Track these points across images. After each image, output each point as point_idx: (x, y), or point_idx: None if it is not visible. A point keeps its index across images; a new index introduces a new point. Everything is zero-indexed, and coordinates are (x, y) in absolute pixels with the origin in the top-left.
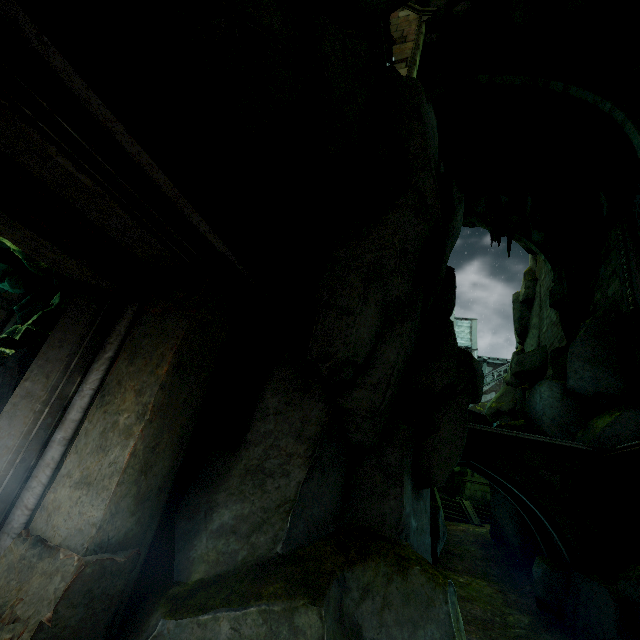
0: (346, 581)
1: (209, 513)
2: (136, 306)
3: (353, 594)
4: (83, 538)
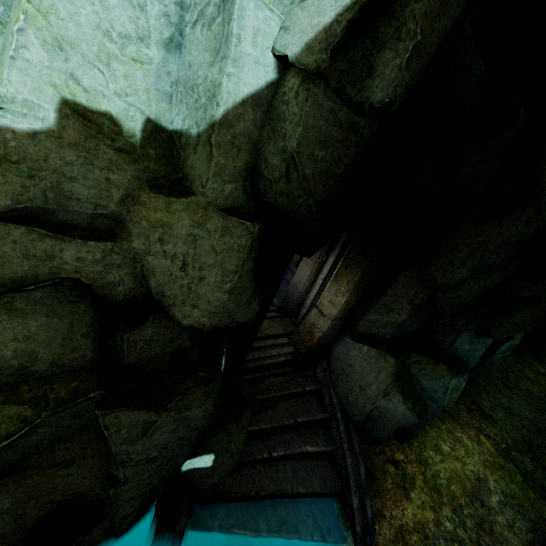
0: (410, 356)
1: (366, 313)
2: (347, 233)
3: (411, 360)
4: (331, 317)
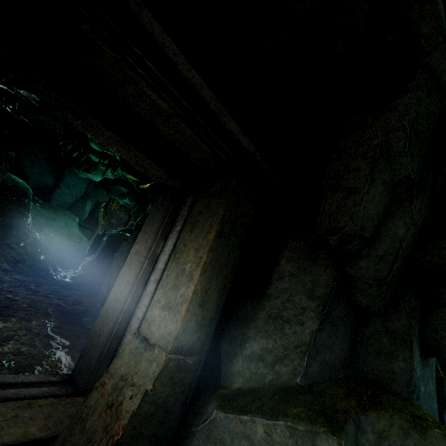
0: (360, 422)
1: (243, 342)
2: (192, 197)
3: (368, 436)
4: (167, 342)
